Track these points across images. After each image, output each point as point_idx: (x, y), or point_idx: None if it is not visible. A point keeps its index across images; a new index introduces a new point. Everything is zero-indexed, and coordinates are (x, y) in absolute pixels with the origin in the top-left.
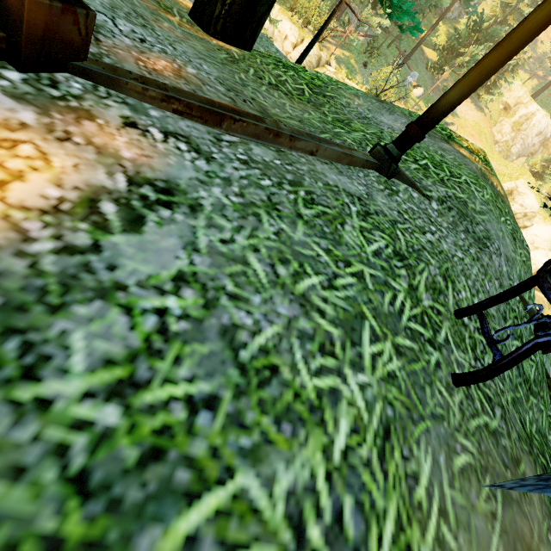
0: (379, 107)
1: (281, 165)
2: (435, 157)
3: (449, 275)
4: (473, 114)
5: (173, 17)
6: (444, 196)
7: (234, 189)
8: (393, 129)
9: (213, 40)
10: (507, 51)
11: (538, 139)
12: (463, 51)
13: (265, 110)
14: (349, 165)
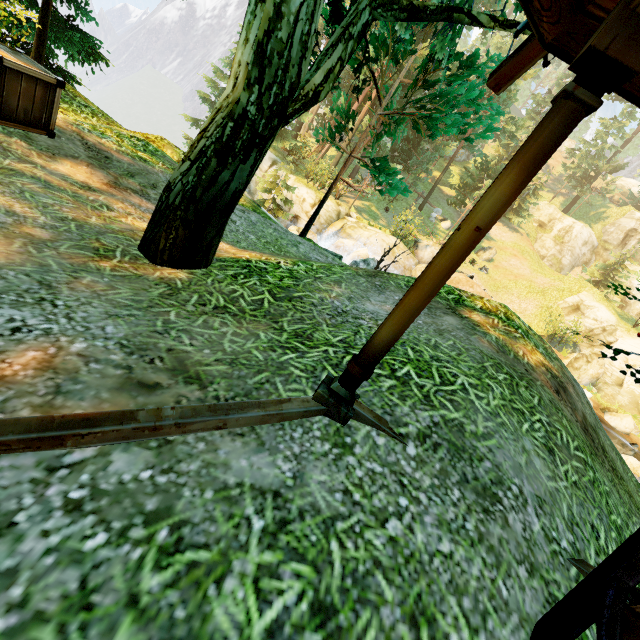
0: (366, 288)
1: (148, 480)
2: (424, 353)
3: (424, 607)
4: (509, 235)
5: (109, 262)
6: (428, 426)
7: (13, 593)
8: (376, 319)
9: (157, 272)
10: (424, 291)
11: (586, 248)
12: (480, 185)
13: (183, 362)
14: (282, 421)
